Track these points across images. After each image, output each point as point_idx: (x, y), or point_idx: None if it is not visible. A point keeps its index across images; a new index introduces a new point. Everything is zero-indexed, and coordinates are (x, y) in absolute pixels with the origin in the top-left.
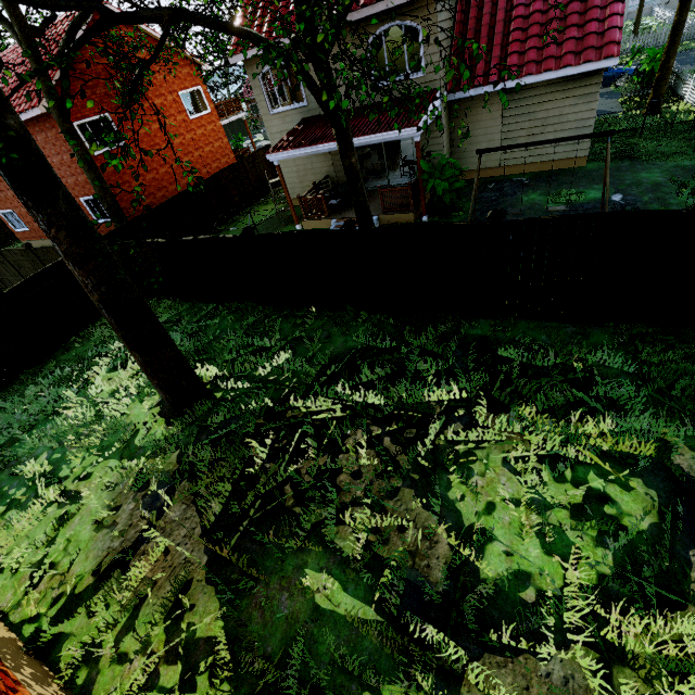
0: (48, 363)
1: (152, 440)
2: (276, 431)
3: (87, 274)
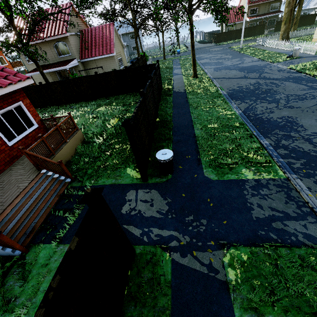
0: None
1: None
2: None
3: None
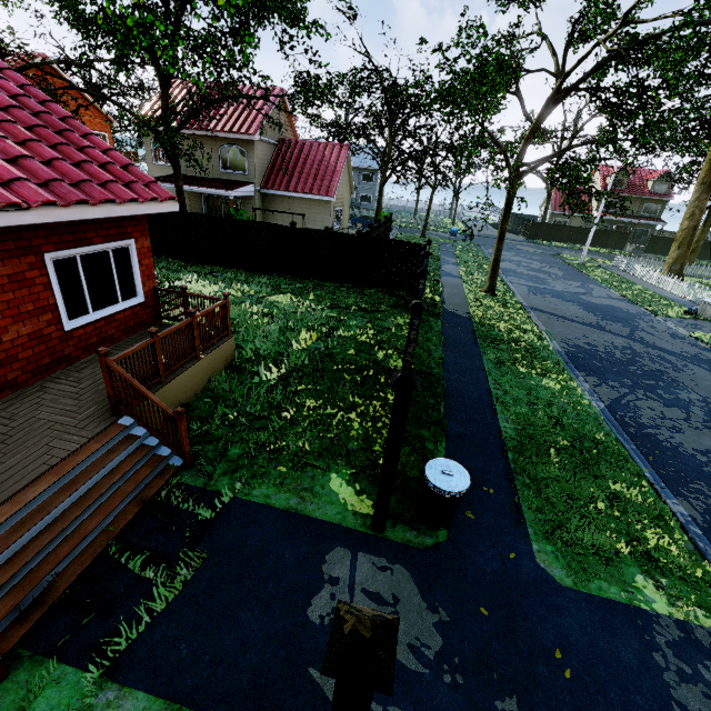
0: None
1: None
2: None
3: None
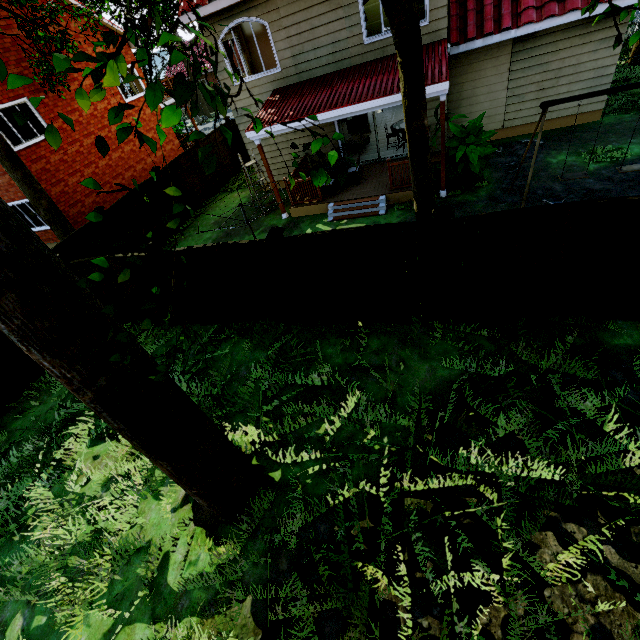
0: None
1: (199, 580)
2: (404, 544)
3: (68, 362)
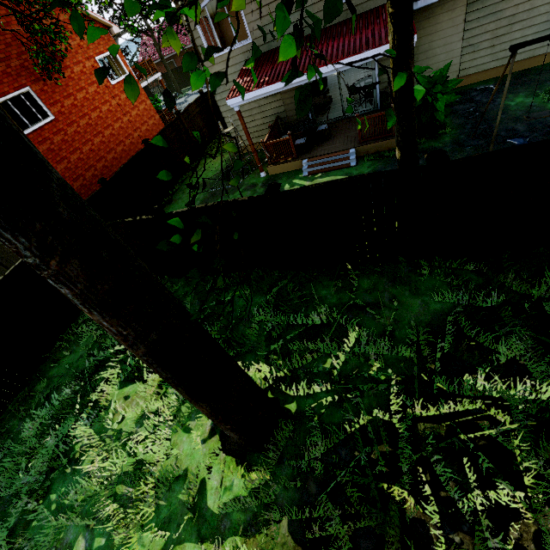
0: (37, 382)
1: (237, 503)
2: (424, 466)
3: (125, 320)
